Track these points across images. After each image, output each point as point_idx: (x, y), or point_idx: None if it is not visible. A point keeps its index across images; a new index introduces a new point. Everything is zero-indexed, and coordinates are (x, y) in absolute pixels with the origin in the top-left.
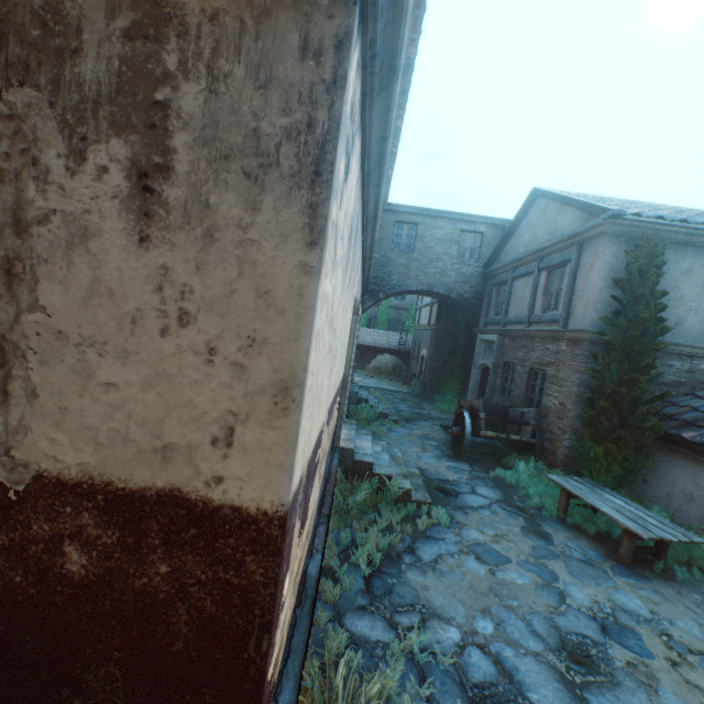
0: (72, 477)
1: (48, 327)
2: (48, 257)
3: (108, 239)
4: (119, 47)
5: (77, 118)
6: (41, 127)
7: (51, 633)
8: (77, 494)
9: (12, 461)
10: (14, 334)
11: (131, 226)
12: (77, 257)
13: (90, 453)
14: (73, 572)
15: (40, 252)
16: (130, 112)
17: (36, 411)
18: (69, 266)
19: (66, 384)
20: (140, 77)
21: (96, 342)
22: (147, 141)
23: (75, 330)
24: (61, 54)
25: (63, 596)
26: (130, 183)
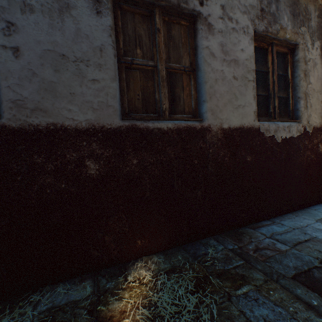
0: (318, 127)
1: (311, 88)
2: (310, 70)
3: (318, 65)
4: (316, 19)
5: (311, 35)
6: (306, 37)
7: (318, 169)
8: (319, 131)
9: (308, 125)
10: (306, 91)
11: (321, 62)
12: (314, 70)
13: (320, 120)
14: (320, 151)
15: (308, 69)
16: (319, 35)
17: (311, 111)
18: (313, 72)
19: (315, 102)
20: (319, 27)
21: (319, 91)
22: (321, 42)
23: (315, 88)
24: (308, 20)
25: (319, 159)
26: (320, 52)
